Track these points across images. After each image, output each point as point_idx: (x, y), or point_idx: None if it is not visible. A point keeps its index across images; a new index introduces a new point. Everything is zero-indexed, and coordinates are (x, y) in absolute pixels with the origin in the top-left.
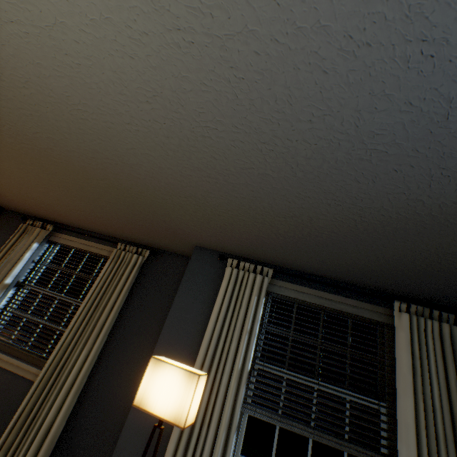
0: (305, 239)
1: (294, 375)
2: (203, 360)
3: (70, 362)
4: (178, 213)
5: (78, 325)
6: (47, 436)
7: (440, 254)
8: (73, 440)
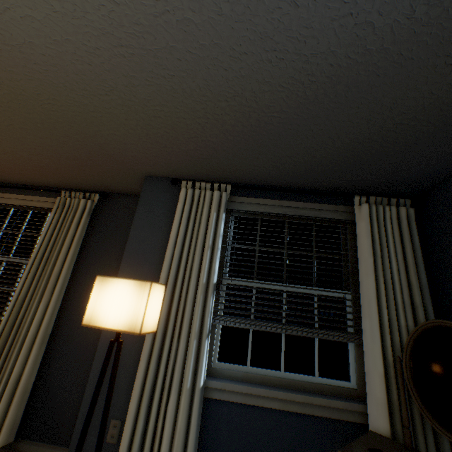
0: (256, 132)
1: (263, 283)
2: (166, 282)
3: (28, 317)
4: (110, 127)
5: (30, 280)
6: (17, 388)
7: (395, 117)
8: (50, 388)
